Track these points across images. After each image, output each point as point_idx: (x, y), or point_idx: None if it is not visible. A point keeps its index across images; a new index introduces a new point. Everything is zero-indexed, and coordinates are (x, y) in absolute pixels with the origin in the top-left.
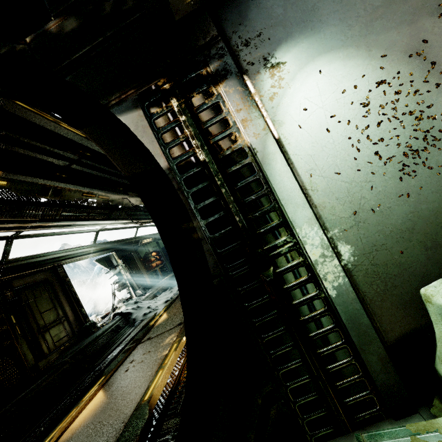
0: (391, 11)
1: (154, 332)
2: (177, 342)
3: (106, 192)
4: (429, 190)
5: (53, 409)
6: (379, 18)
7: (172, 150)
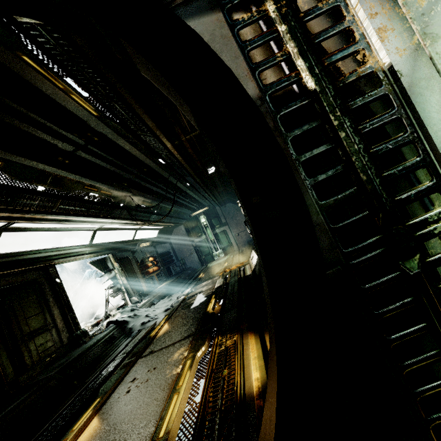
0: None
1: (157, 344)
2: (190, 358)
3: (108, 187)
4: None
5: (34, 440)
6: None
7: (263, 73)
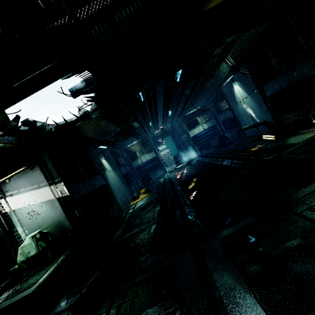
0: (32, 187)
1: None
2: None
3: None
4: (40, 220)
5: None
6: (30, 188)
7: None
